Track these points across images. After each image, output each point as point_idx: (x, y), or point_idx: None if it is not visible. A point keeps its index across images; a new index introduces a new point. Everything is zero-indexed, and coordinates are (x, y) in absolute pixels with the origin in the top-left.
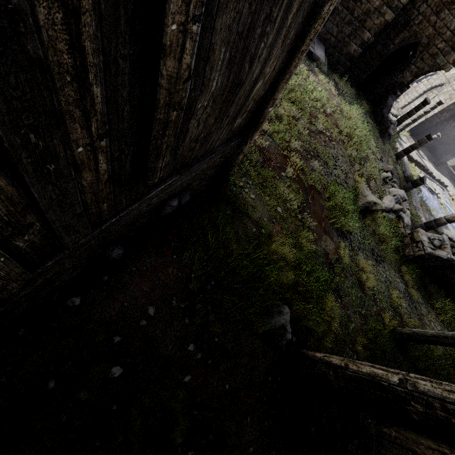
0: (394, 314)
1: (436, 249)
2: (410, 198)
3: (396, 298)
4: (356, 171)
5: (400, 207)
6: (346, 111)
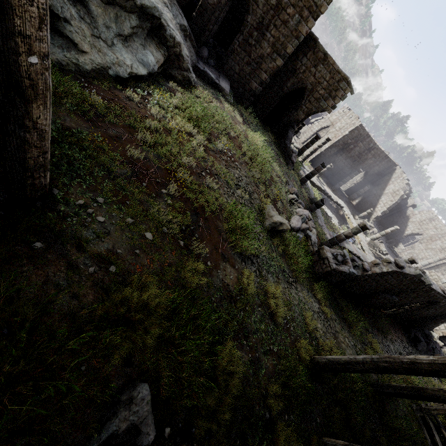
0: (310, 340)
1: (340, 264)
2: (316, 218)
3: (311, 320)
4: (262, 192)
5: (307, 226)
6: (251, 137)
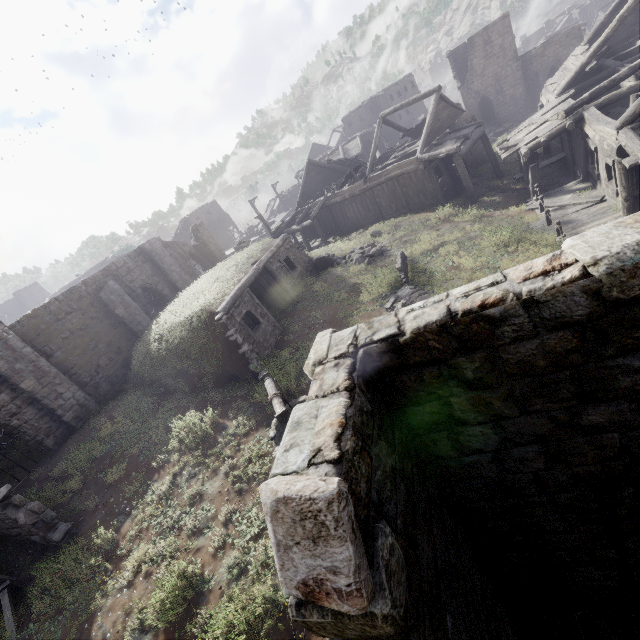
0: None
1: None
2: None
3: None
4: None
5: None
6: None
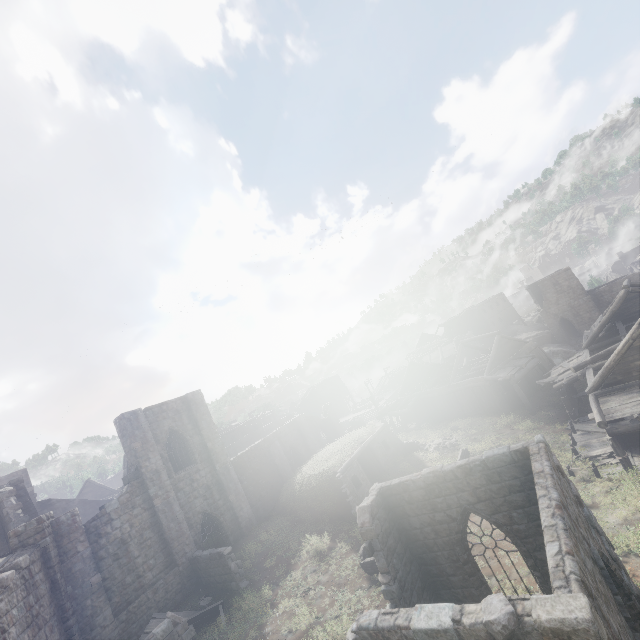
0: None
1: None
2: None
3: None
4: None
5: None
6: None
